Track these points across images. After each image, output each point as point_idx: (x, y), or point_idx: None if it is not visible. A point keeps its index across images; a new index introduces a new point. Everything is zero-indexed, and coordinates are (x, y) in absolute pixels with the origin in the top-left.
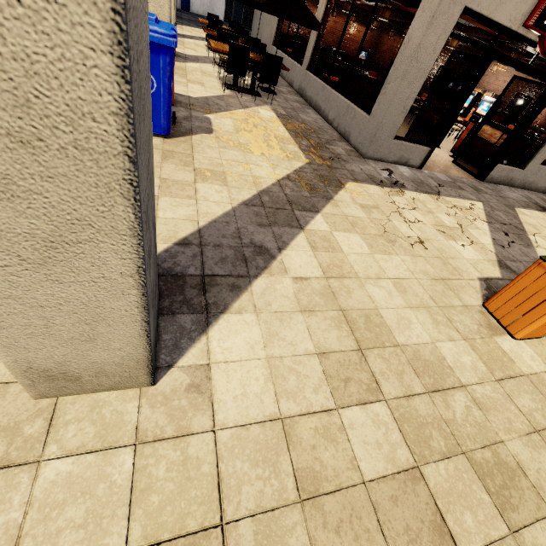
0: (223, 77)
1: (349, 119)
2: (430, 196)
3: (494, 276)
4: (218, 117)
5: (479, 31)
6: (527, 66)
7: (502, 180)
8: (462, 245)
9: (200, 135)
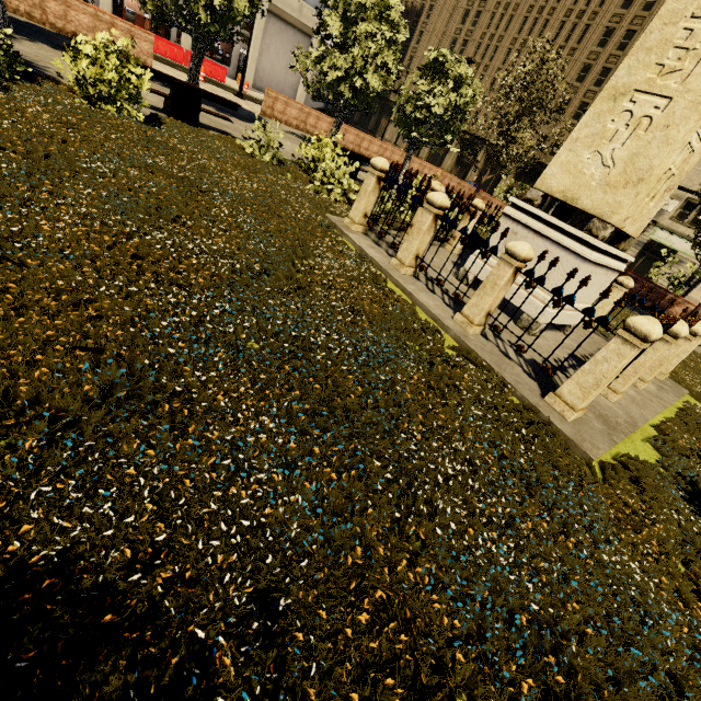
0: None
1: None
2: None
3: None
4: None
5: None
6: None
7: None
8: None
9: None
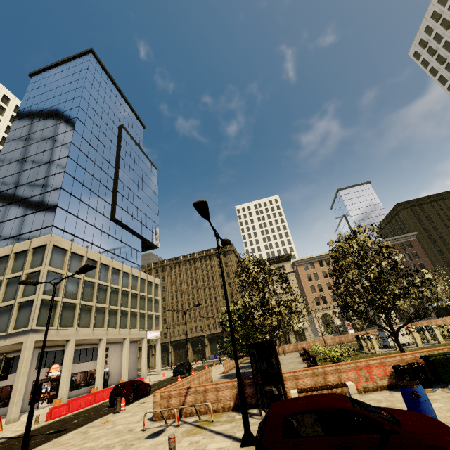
0: None
1: None
2: (42, 408)
3: None
4: None
5: None
6: (51, 380)
7: None
8: None
9: None
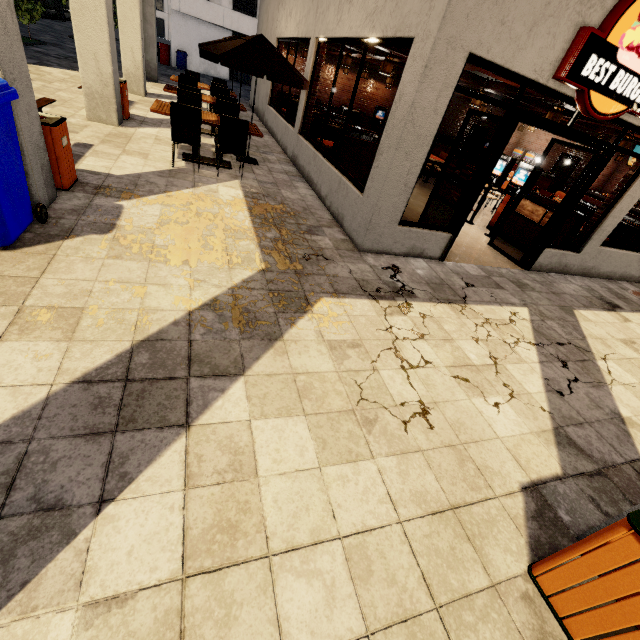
0: (174, 146)
1: (341, 198)
2: (451, 307)
3: (549, 474)
4: (140, 203)
5: (507, 87)
6: (567, 129)
7: (554, 267)
8: (496, 404)
9: (82, 237)
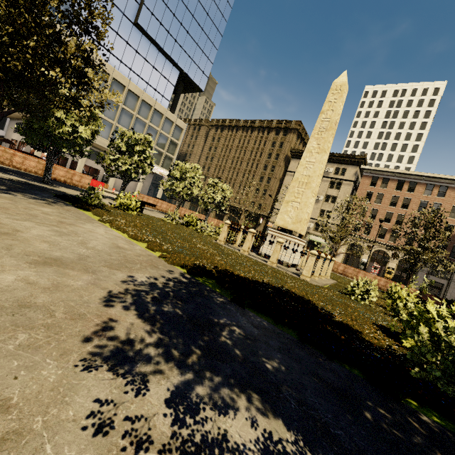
0: None
1: None
2: None
3: None
4: None
5: None
6: None
7: None
8: None
9: None
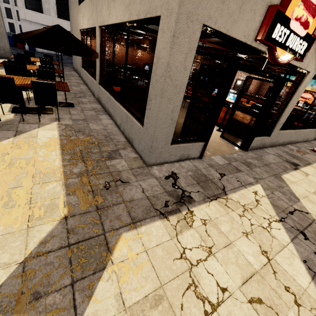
0: (1, 104)
1: (129, 127)
2: (219, 203)
3: None
4: None
5: (212, 49)
6: (262, 71)
7: (259, 146)
8: None
9: None
